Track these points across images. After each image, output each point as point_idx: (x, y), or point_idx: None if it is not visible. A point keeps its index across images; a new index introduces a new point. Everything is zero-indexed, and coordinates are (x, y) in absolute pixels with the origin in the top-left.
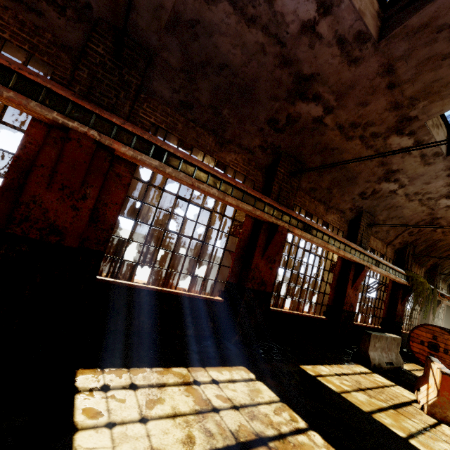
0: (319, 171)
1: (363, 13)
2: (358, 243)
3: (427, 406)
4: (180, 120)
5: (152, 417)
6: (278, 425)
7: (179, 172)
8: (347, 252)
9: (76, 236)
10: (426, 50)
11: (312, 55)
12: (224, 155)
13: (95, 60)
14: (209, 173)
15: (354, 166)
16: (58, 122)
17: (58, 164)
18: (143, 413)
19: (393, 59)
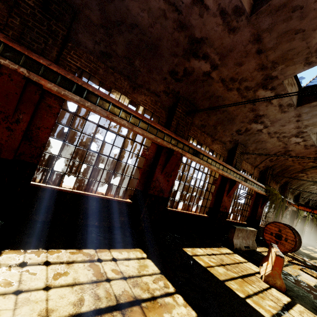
0: (208, 113)
1: None
2: (234, 165)
3: (264, 276)
4: (101, 66)
5: (55, 286)
6: (153, 290)
7: (96, 106)
8: (225, 171)
9: (11, 151)
10: (284, 26)
11: (202, 22)
12: (136, 96)
13: (26, 11)
14: (121, 108)
15: (233, 111)
16: None
17: None
18: (48, 283)
19: (260, 30)
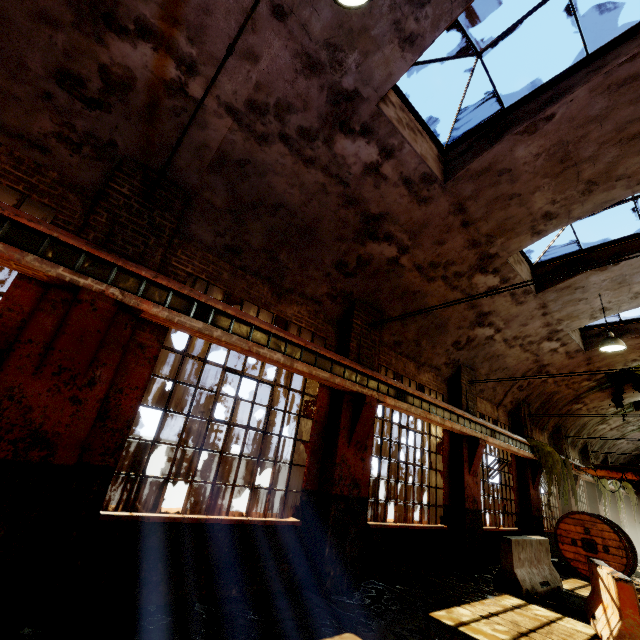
0: (402, 320)
1: (425, 157)
2: (465, 408)
3: (614, 639)
4: (225, 268)
5: None
6: None
7: (231, 335)
8: (454, 421)
9: (75, 446)
10: (492, 191)
11: (379, 194)
12: (284, 307)
13: (117, 202)
14: (270, 332)
15: (441, 311)
16: (63, 280)
17: (56, 338)
18: None
19: (462, 199)
